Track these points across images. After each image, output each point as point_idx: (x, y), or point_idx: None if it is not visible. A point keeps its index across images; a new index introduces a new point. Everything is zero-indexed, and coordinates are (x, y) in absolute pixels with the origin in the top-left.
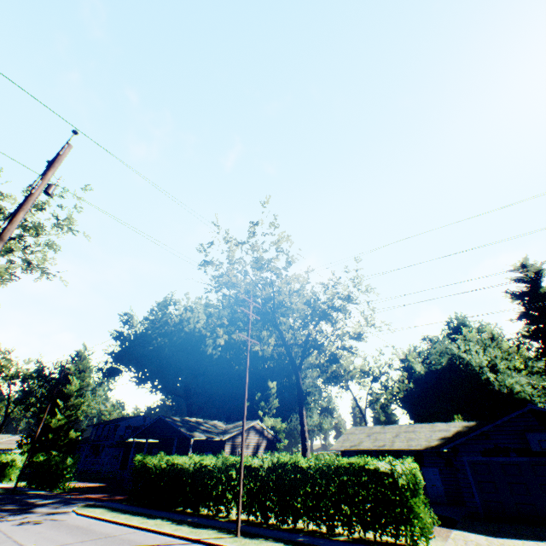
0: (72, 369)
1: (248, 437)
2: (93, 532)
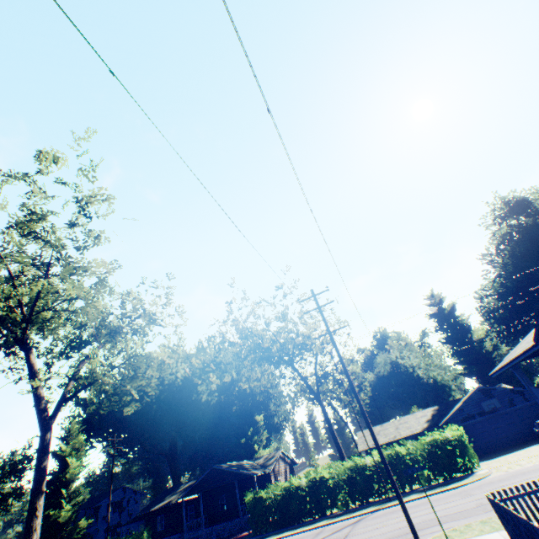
0: (68, 451)
1: (279, 465)
2: (302, 537)
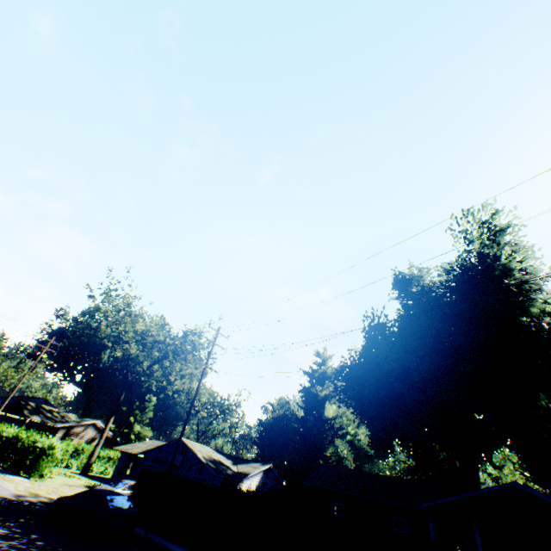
0: None
1: (86, 430)
2: None
